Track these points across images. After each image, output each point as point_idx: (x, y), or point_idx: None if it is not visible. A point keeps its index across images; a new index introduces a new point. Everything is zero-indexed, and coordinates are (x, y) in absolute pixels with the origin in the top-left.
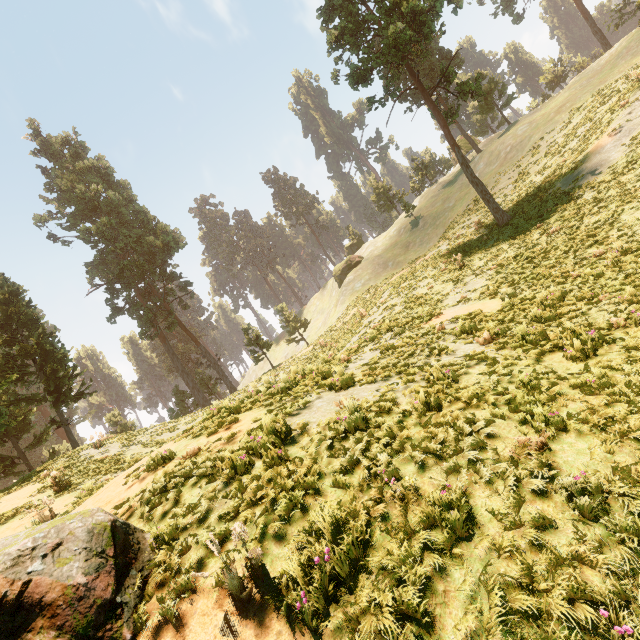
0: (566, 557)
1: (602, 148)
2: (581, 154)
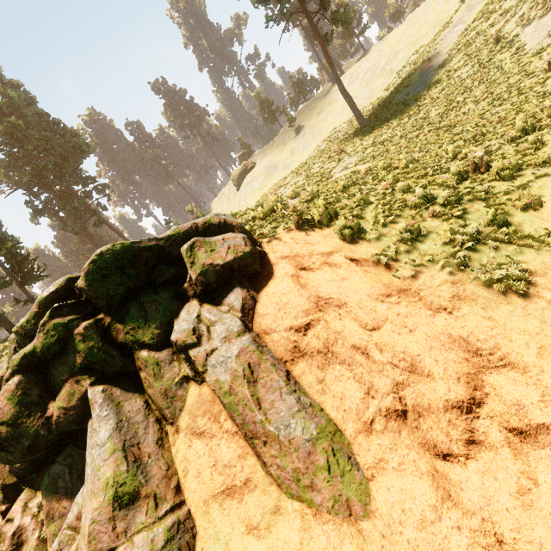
0: (399, 199)
1: (423, 72)
2: (411, 76)
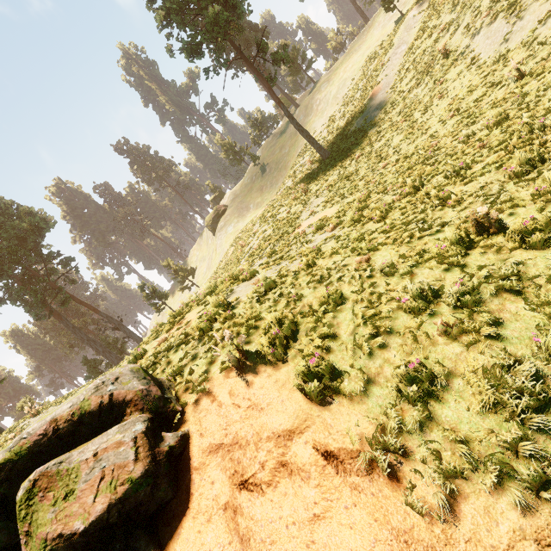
0: (383, 291)
1: (375, 96)
2: (364, 101)
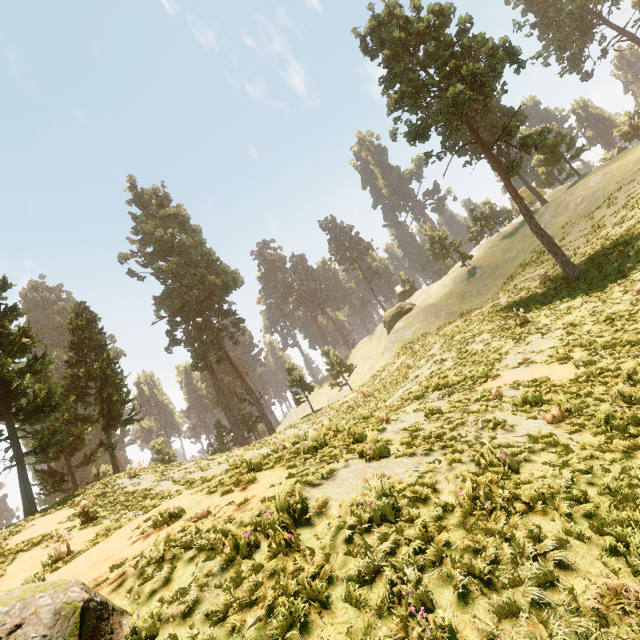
0: None
1: None
2: None
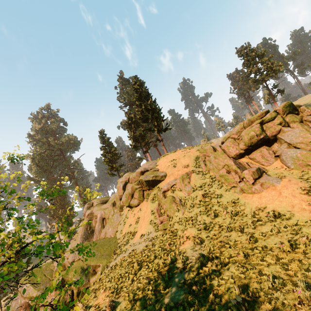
0: None
1: None
2: None
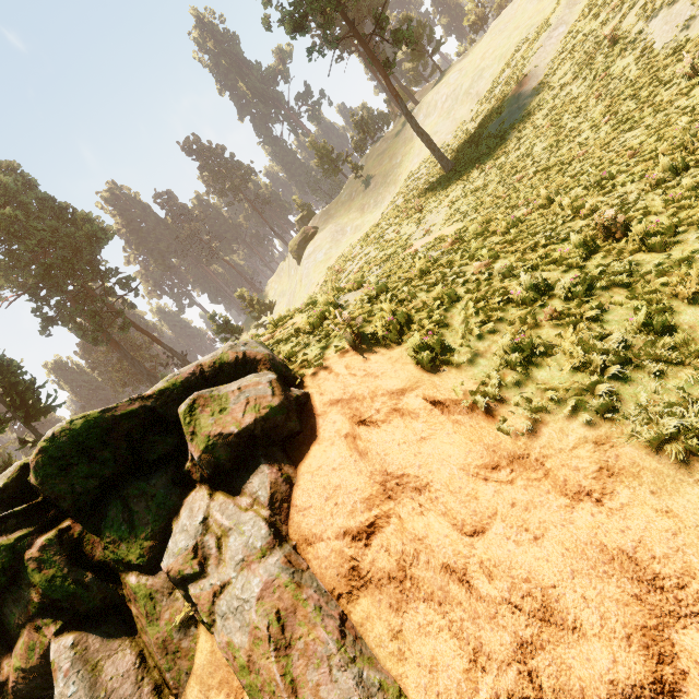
0: (499, 290)
1: (519, 93)
2: (504, 99)
